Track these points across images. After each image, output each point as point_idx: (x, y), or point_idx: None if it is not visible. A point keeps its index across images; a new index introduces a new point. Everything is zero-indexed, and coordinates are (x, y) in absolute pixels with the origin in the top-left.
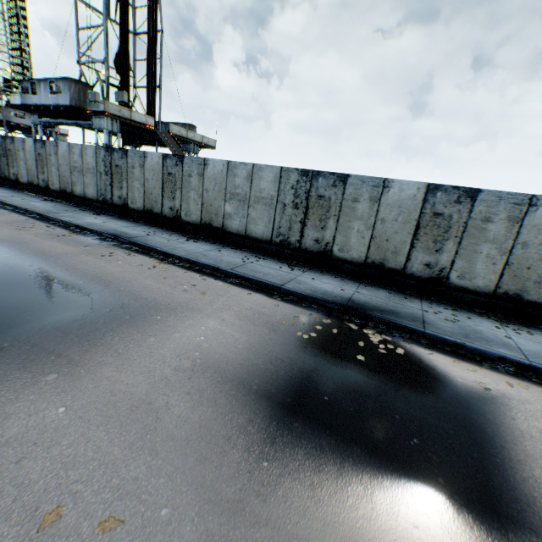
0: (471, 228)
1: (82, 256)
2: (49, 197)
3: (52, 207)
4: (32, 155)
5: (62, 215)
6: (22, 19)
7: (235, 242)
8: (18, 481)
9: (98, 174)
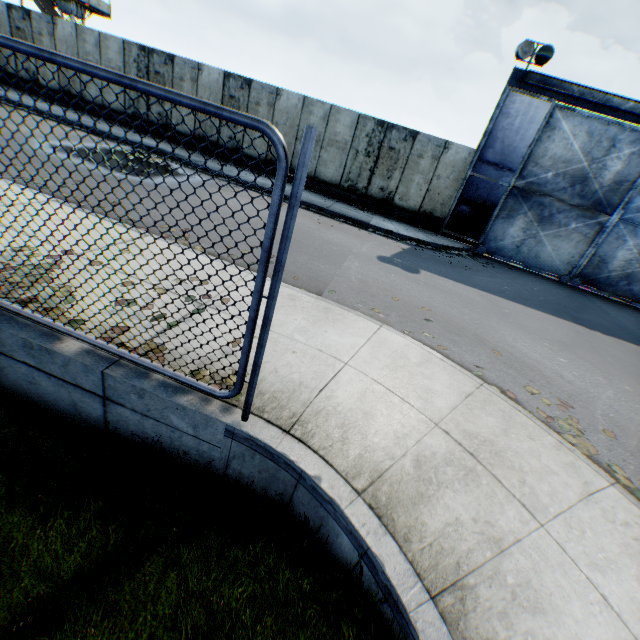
0: (251, 110)
1: None
2: None
3: None
4: None
5: None
6: None
7: (96, 113)
8: None
9: None
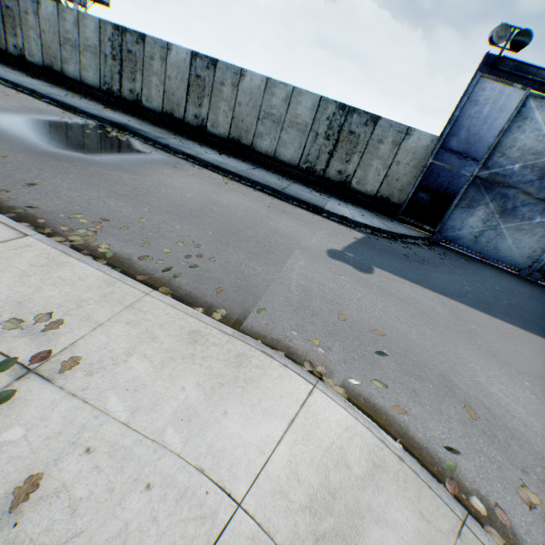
0: (215, 90)
1: None
2: None
3: None
4: None
5: None
6: None
7: (74, 88)
8: None
9: None
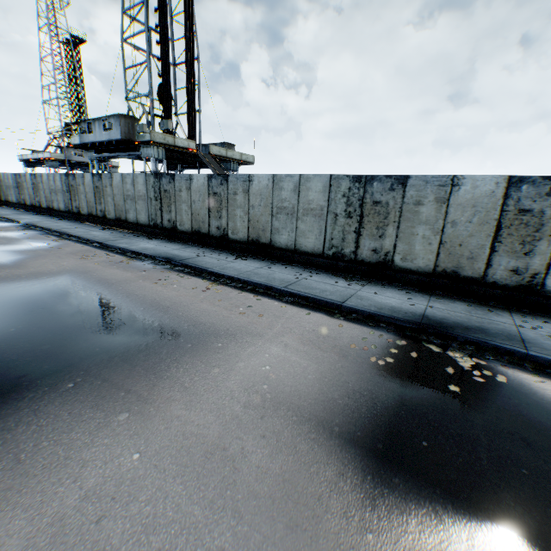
0: None
1: (139, 281)
2: (106, 226)
3: (109, 235)
4: (90, 188)
5: (118, 242)
6: (78, 69)
7: (285, 257)
8: (99, 546)
9: (148, 201)
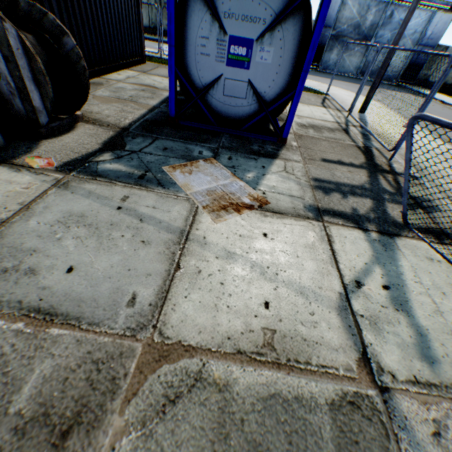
0: None
1: None
2: None
3: None
4: None
5: None
6: None
7: None
8: None
9: None
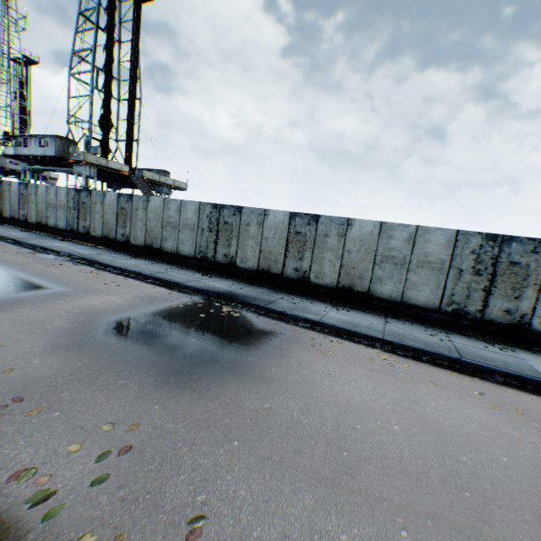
0: (318, 241)
1: (37, 264)
2: (27, 229)
3: (26, 235)
4: (16, 195)
5: (32, 240)
6: (26, 85)
7: (170, 259)
8: None
9: (69, 209)
